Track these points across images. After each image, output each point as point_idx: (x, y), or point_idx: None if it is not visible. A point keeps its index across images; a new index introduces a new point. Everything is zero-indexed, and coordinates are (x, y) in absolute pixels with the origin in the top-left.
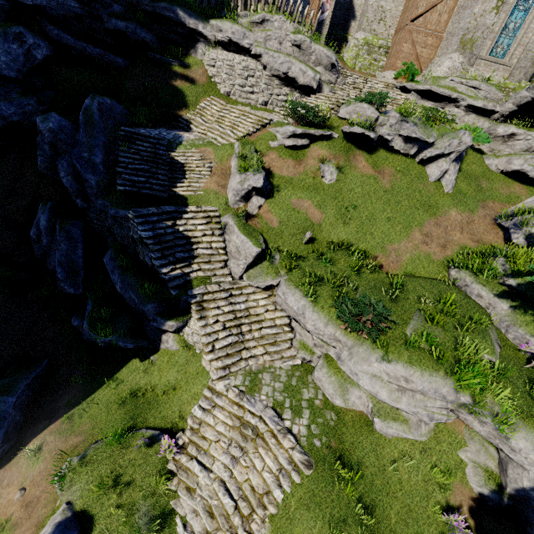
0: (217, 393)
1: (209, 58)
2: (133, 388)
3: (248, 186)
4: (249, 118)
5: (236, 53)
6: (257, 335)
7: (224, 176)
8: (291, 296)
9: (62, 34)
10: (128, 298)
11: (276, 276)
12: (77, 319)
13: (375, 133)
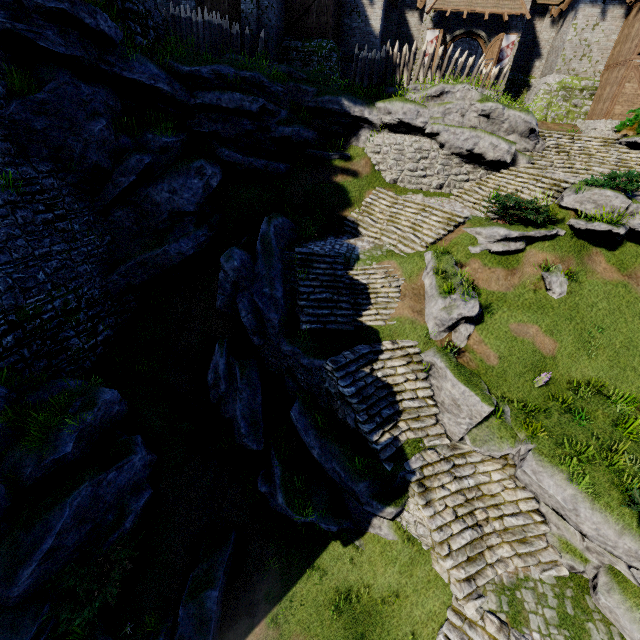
0: (467, 620)
1: (373, 145)
2: (342, 586)
3: (457, 315)
4: (433, 214)
5: (405, 134)
6: (498, 526)
7: (418, 298)
8: (548, 478)
9: (232, 154)
10: (329, 469)
11: (515, 442)
12: (264, 484)
13: (624, 228)
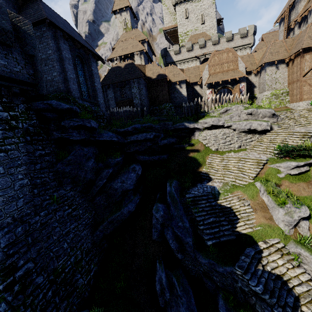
0: None
1: (202, 137)
2: None
3: (298, 217)
4: (246, 161)
5: (214, 129)
6: None
7: (264, 209)
8: None
9: (144, 157)
10: None
11: None
12: None
13: None
